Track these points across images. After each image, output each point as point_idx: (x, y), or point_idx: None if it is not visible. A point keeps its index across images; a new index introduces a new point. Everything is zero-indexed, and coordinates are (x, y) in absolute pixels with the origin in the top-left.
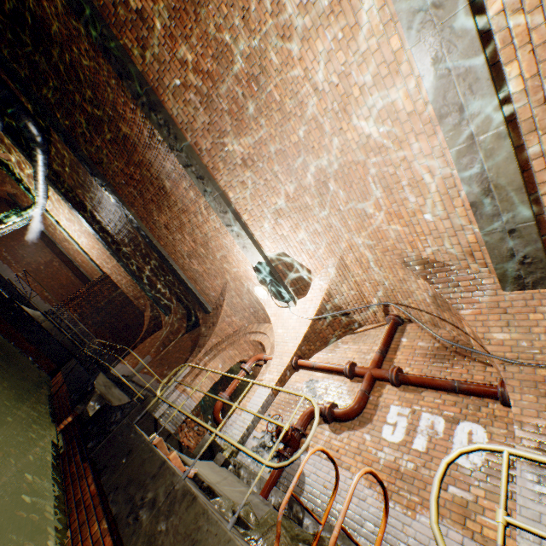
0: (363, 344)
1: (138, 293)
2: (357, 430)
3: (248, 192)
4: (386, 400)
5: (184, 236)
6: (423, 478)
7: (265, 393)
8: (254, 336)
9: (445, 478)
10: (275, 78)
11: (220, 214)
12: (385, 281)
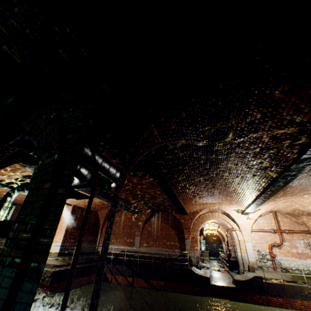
0: (267, 220)
1: (101, 206)
2: (284, 247)
3: (267, 203)
4: (286, 237)
5: (202, 202)
6: (304, 253)
7: (250, 244)
8: (212, 218)
9: (307, 251)
10: (309, 194)
11: (251, 207)
12: (281, 209)
